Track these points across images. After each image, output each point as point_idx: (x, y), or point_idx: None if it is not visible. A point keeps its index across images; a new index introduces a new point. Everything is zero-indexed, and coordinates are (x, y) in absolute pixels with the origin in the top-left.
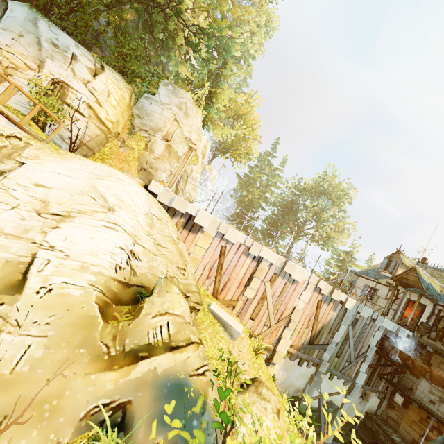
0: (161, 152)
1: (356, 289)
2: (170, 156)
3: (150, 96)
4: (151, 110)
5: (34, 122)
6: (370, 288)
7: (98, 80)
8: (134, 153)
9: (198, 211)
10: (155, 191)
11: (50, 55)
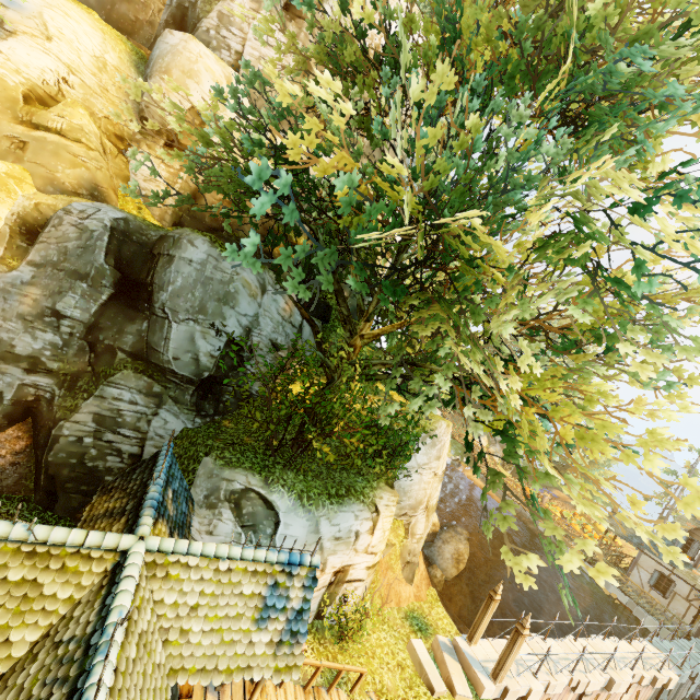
0: (423, 529)
1: (639, 569)
2: (428, 519)
3: (405, 465)
4: (409, 484)
5: (314, 619)
6: (662, 576)
7: (376, 532)
8: (396, 551)
9: (528, 690)
10: (487, 696)
11: (332, 550)
